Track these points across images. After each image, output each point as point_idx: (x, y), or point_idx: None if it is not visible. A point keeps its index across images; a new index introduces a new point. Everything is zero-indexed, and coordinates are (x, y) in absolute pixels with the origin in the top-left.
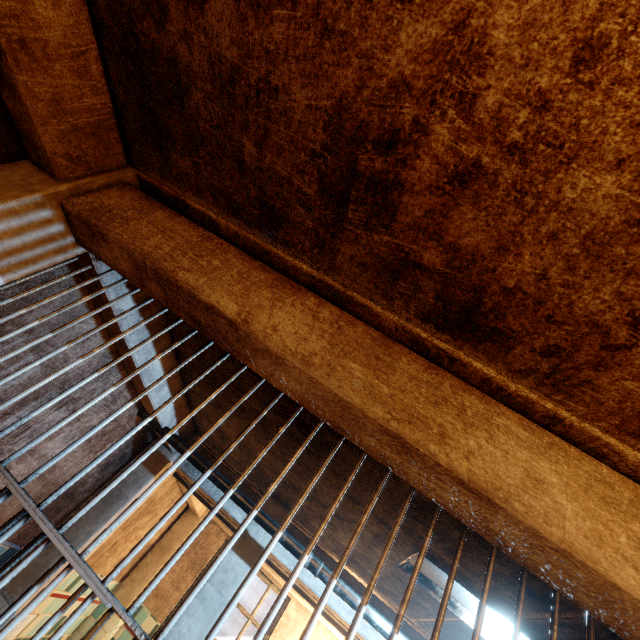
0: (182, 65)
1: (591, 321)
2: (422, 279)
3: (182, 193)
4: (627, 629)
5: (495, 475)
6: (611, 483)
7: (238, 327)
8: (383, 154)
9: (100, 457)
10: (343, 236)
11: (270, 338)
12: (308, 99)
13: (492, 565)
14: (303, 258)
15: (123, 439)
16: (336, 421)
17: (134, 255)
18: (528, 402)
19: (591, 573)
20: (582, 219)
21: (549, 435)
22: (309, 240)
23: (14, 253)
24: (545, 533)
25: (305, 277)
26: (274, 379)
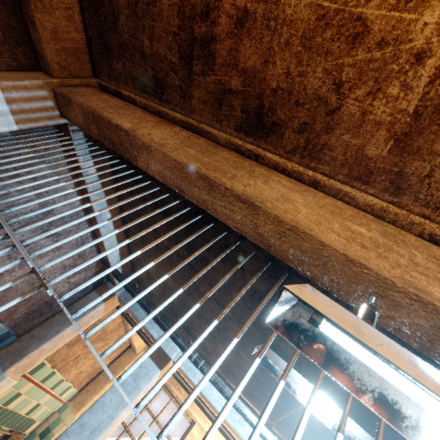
0: (115, 3)
1: (317, 96)
2: (233, 100)
3: (119, 86)
4: (340, 287)
5: (260, 193)
6: (341, 208)
7: (129, 134)
8: (204, 21)
9: (46, 207)
10: (193, 85)
11: (145, 136)
12: (169, 0)
13: (276, 285)
14: (177, 109)
15: (62, 202)
16: (179, 185)
17: (83, 107)
18: (299, 175)
19: (310, 240)
20: (298, 26)
21: (307, 187)
22: (178, 95)
23: (25, 112)
24: (283, 217)
25: (179, 123)
26: (149, 168)
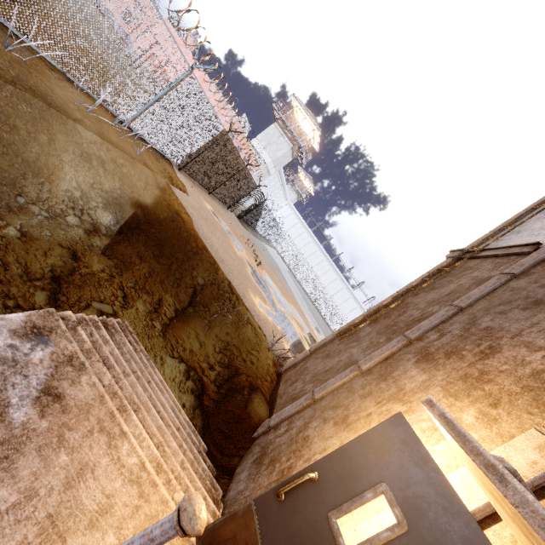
0: None
1: None
2: None
3: None
4: None
5: None
6: None
7: None
8: None
9: None
10: None
11: None
12: None
13: None
14: None
15: None
16: None
17: None
18: None
19: None
20: None
21: None
22: None
23: None
24: None
25: None
26: None
